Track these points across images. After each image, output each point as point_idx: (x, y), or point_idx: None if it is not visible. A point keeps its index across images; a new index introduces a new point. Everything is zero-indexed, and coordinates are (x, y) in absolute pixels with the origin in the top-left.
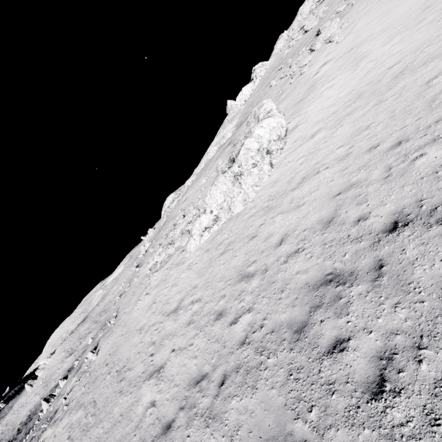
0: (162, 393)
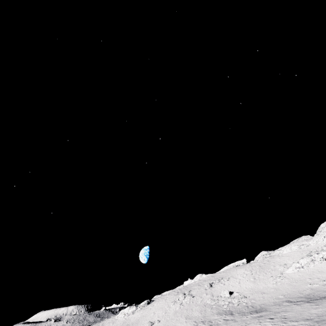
0: None
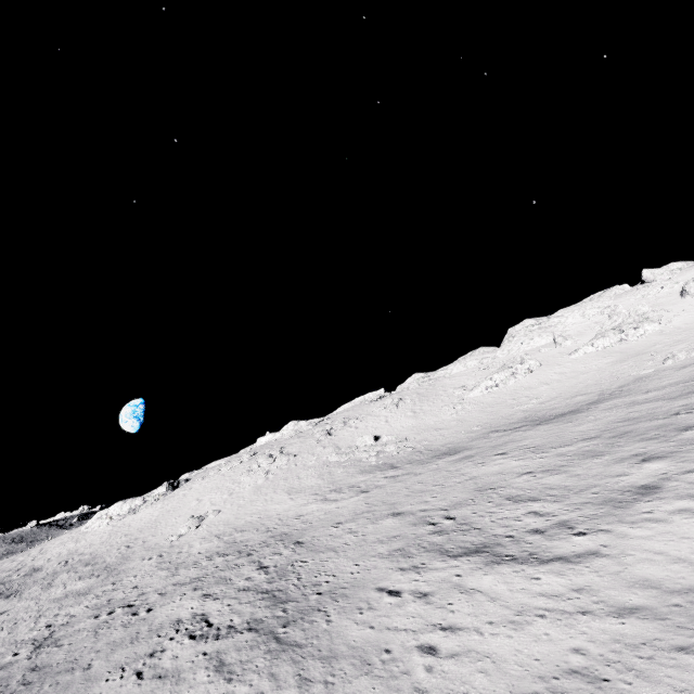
0: (3, 567)
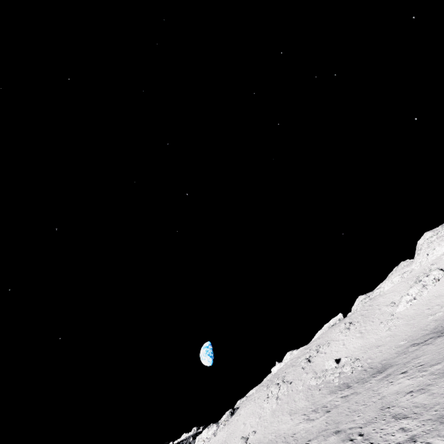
0: None
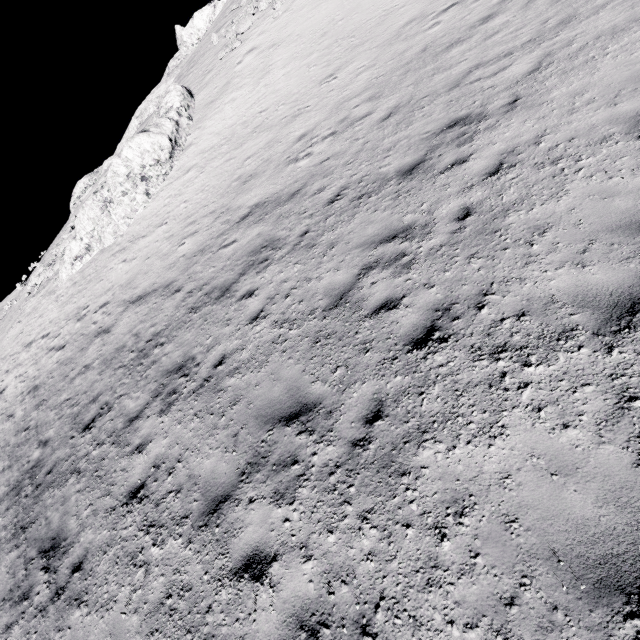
0: None
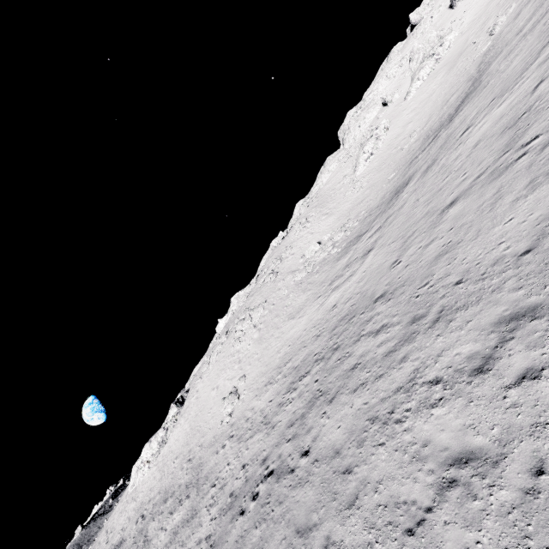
0: None
